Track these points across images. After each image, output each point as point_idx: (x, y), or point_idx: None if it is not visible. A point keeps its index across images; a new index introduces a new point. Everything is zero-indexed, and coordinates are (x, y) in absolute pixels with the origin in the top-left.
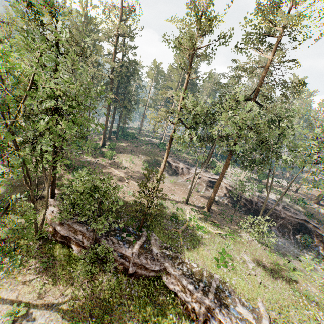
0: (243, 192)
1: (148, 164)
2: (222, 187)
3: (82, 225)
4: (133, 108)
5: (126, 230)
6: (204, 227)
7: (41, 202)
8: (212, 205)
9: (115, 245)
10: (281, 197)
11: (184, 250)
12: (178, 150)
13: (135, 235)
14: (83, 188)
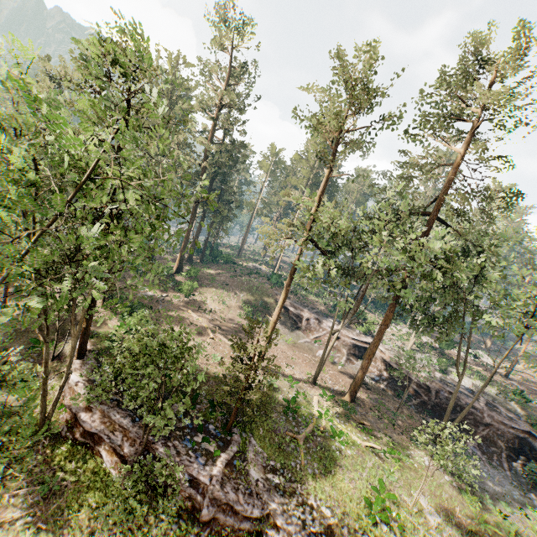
0: (415, 371)
1: (250, 308)
2: (376, 357)
3: (126, 413)
4: (233, 214)
5: (204, 429)
6: (344, 432)
7: (60, 363)
8: (359, 391)
9: (180, 457)
10: (484, 385)
11: (307, 477)
12: (306, 288)
13: (220, 440)
14: (136, 345)
